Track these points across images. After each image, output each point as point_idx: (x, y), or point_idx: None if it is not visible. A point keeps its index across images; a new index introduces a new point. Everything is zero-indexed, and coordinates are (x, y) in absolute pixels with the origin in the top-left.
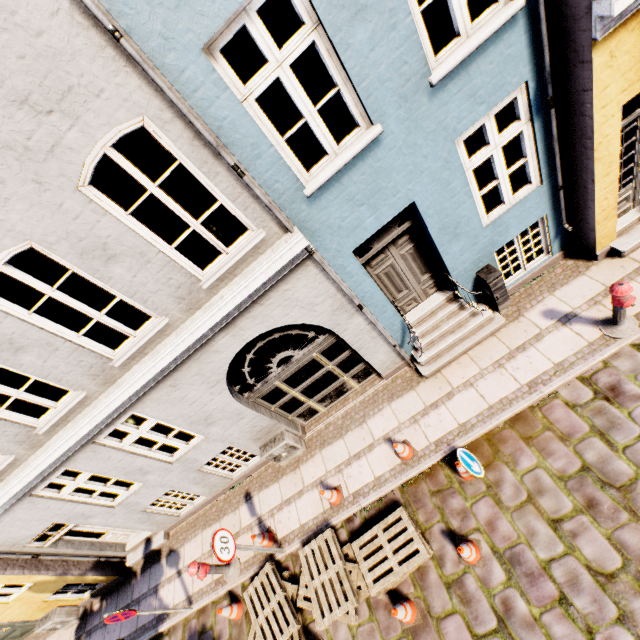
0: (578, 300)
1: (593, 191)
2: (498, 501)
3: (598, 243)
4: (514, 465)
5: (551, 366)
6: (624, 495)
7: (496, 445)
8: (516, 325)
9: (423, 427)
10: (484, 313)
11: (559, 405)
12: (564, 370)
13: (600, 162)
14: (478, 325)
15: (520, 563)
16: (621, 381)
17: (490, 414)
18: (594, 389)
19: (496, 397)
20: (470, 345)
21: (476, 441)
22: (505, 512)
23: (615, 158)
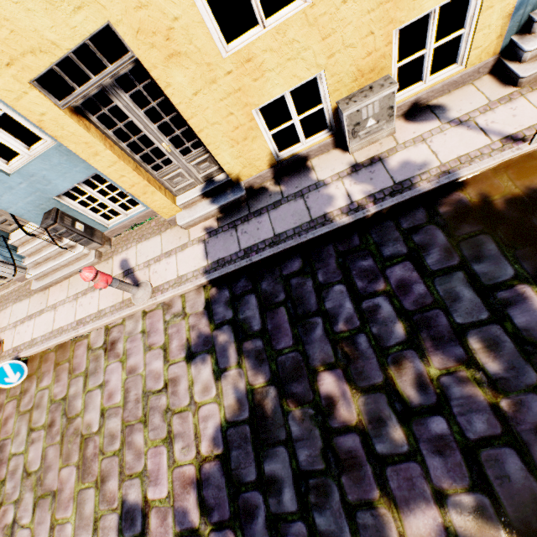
0: (143, 258)
1: (95, 167)
2: (19, 405)
3: (160, 211)
4: (40, 382)
5: (96, 311)
6: (67, 424)
7: (42, 363)
8: (105, 265)
9: (16, 333)
10: (78, 248)
11: (85, 345)
12: (99, 318)
13: (68, 140)
14: (75, 257)
15: (2, 451)
16: (120, 339)
17: (49, 338)
18: (106, 339)
19: (59, 325)
20: (67, 273)
21: (36, 355)
22: (17, 414)
23: (90, 139)
